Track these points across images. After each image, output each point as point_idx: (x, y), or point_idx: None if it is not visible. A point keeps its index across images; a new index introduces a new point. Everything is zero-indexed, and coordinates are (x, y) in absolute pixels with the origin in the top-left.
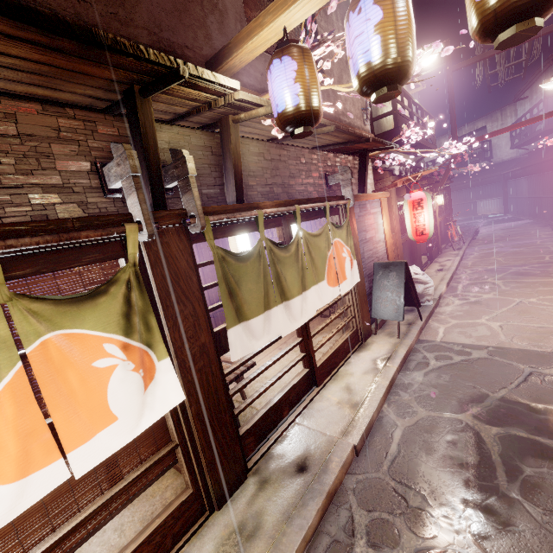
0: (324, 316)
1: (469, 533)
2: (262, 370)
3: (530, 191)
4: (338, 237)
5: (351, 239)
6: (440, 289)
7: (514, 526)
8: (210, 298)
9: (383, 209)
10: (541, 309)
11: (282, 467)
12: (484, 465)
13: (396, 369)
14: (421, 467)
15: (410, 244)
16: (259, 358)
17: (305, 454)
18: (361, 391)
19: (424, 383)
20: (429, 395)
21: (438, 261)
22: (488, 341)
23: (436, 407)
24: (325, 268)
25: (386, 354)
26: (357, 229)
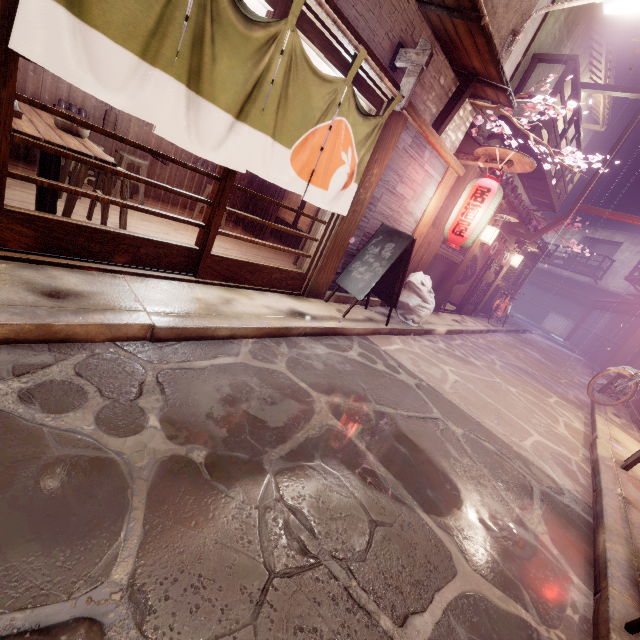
0: (297, 265)
1: (162, 459)
2: (108, 166)
3: (605, 329)
4: (351, 122)
5: (369, 152)
6: (437, 327)
7: (226, 487)
8: (184, 152)
9: (443, 182)
10: (511, 397)
11: (33, 280)
12: (278, 432)
13: (304, 326)
14: (206, 390)
15: (449, 270)
16: (179, 235)
17: (82, 293)
18: (238, 310)
19: (320, 356)
20: (309, 364)
21: (464, 317)
22: (429, 379)
23: (302, 374)
24: (301, 134)
25: (312, 314)
26: (391, 161)
